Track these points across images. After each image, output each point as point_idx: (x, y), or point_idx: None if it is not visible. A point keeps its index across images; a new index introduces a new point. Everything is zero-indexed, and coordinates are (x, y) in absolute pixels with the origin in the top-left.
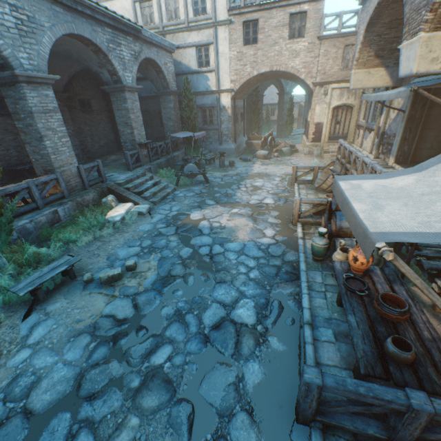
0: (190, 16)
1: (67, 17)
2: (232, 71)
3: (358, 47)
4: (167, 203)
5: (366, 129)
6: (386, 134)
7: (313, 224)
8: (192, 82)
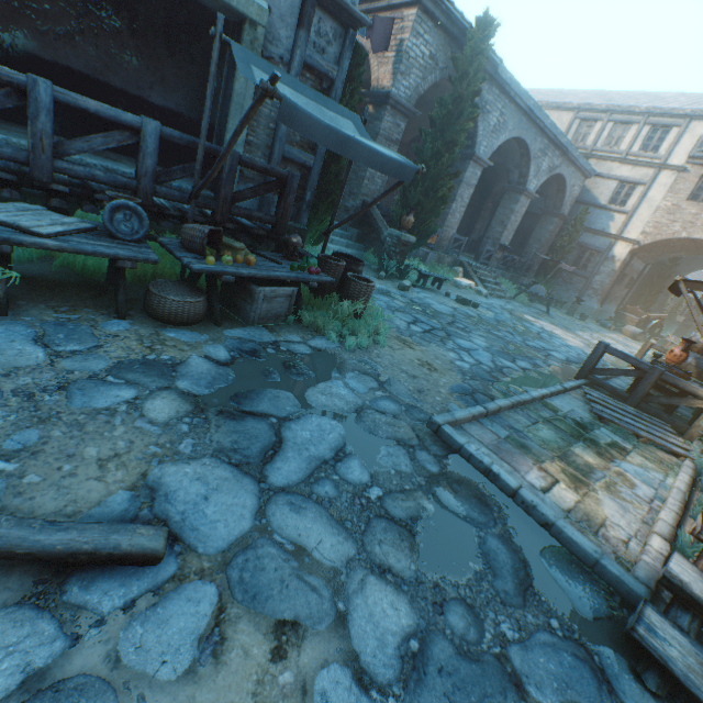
0: (633, 149)
1: (525, 126)
2: (651, 222)
3: None
4: (502, 301)
5: None
6: None
7: None
8: (589, 215)
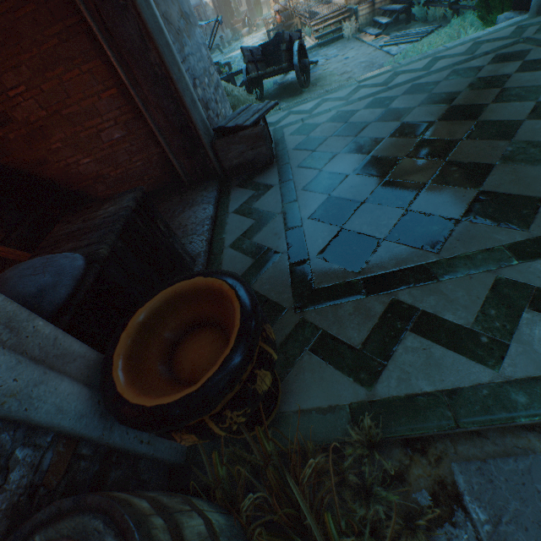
0: None
1: None
2: None
3: None
4: None
5: None
6: None
7: None
8: None
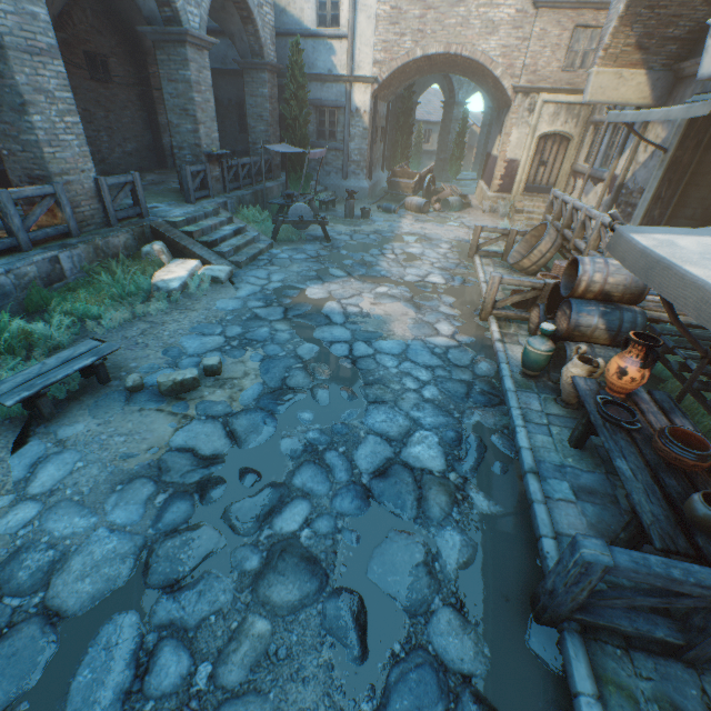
0: None
1: None
2: (379, 43)
3: (613, 25)
4: (261, 268)
5: (589, 179)
6: (627, 188)
7: (514, 321)
8: (304, 53)
